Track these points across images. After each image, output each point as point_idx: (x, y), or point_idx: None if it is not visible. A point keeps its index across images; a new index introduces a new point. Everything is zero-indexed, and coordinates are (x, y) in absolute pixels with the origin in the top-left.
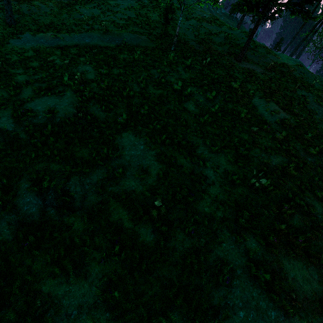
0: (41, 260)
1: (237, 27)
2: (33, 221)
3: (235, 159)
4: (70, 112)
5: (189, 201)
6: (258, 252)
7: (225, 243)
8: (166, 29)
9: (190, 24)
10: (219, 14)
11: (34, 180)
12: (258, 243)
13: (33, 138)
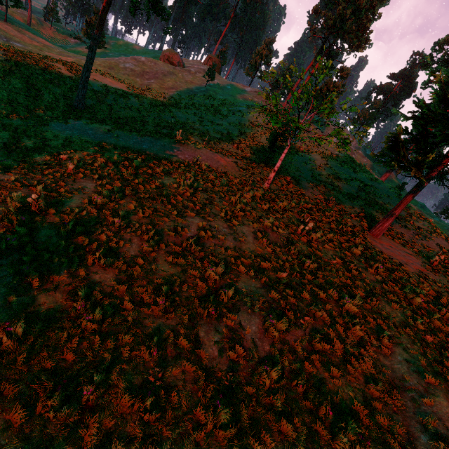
0: None
1: (384, 175)
2: None
3: None
4: None
5: None
6: None
7: None
8: (272, 156)
9: (310, 159)
10: (362, 155)
11: None
12: None
13: None
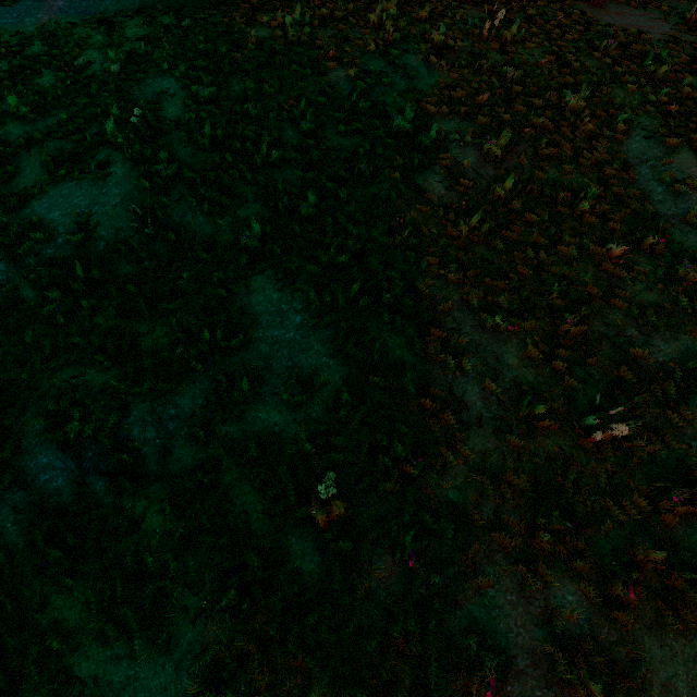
0: (79, 599)
1: None
2: (61, 505)
3: (546, 350)
4: (127, 223)
5: (409, 473)
6: (580, 618)
7: (494, 588)
8: None
9: None
10: None
11: (50, 416)
12: (583, 594)
13: (48, 299)
